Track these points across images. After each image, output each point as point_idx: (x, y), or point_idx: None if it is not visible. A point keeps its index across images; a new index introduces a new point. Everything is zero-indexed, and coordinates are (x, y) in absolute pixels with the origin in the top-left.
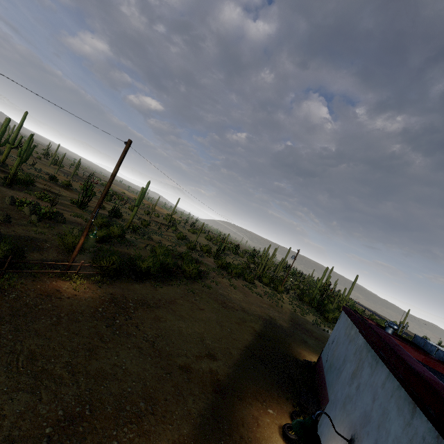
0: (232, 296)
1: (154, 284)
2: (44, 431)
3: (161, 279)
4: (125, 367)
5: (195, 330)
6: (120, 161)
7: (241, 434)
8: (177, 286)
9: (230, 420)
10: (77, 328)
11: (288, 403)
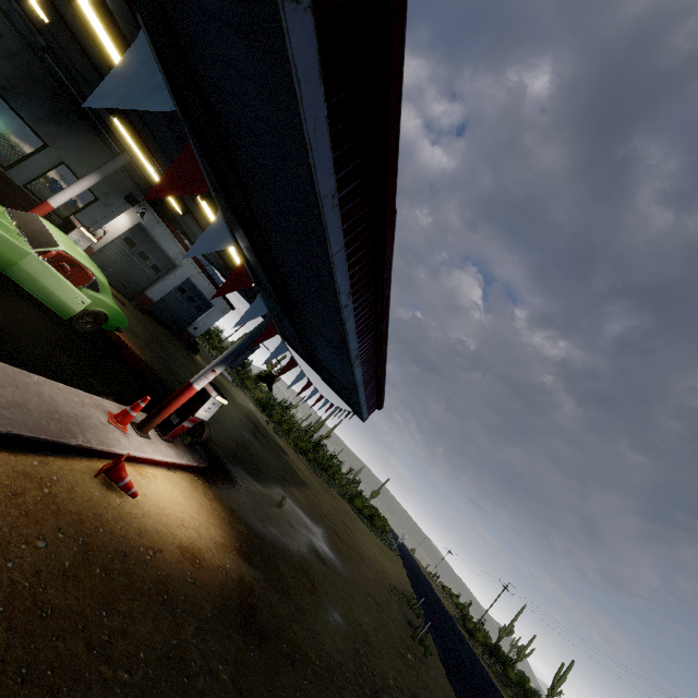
0: None
1: None
2: None
3: None
4: None
5: None
6: None
7: None
8: None
9: None
10: None
11: None
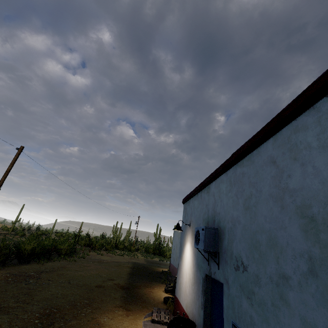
0: (103, 258)
1: (40, 261)
2: (34, 322)
3: (43, 259)
4: (61, 293)
5: (92, 273)
6: (14, 161)
7: (147, 297)
8: (59, 260)
9: (138, 295)
10: (2, 289)
11: (163, 284)
